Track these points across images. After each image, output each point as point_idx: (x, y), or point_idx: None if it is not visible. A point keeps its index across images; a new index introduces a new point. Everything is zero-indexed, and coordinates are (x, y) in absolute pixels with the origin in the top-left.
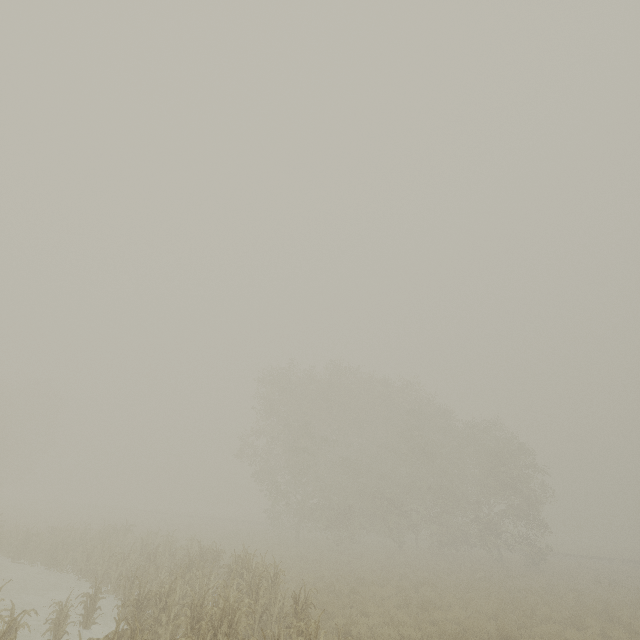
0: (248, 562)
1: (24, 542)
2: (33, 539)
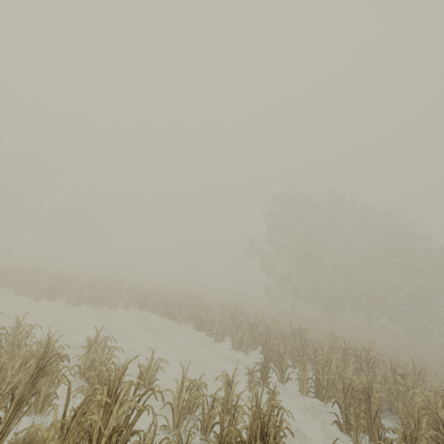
0: (389, 357)
1: (144, 299)
2: (149, 298)
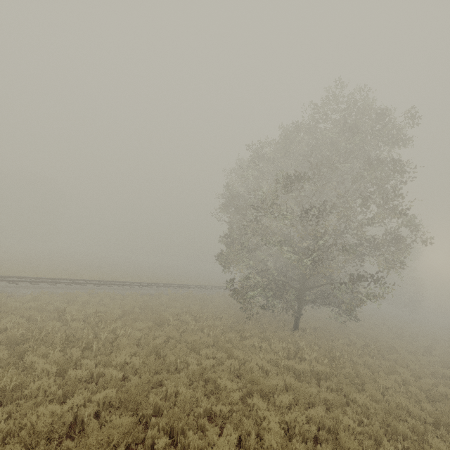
0: None
1: None
2: None
